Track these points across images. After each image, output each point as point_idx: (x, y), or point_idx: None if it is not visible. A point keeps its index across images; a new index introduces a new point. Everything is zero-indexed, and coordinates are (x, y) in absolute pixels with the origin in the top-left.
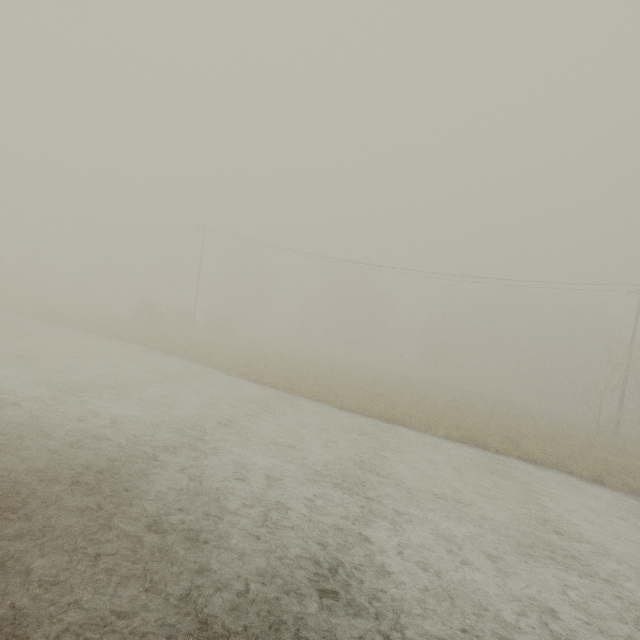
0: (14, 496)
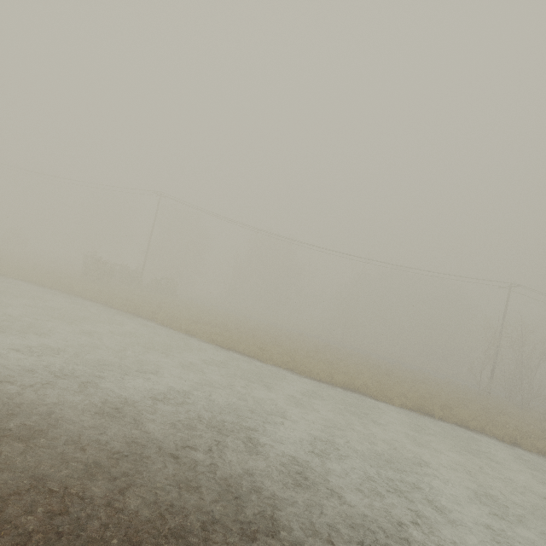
0: (156, 541)
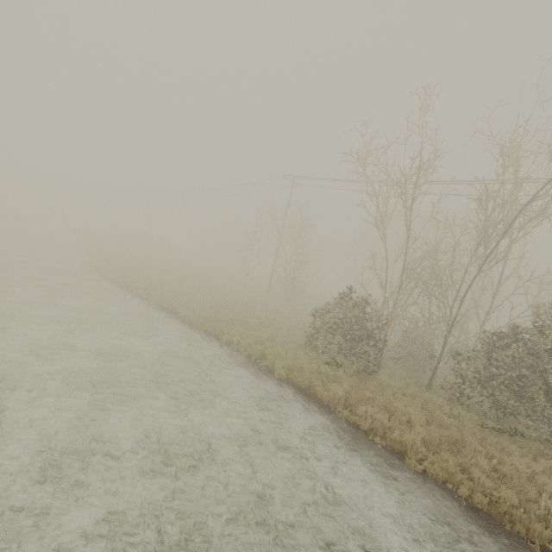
0: None
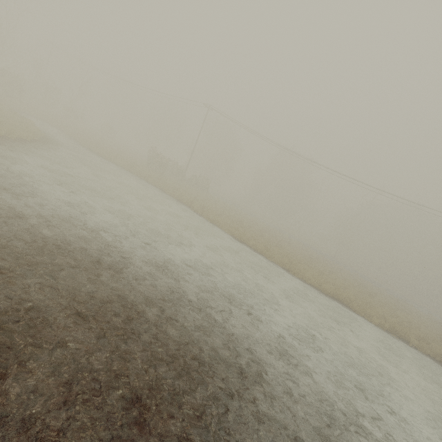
0: (184, 358)
